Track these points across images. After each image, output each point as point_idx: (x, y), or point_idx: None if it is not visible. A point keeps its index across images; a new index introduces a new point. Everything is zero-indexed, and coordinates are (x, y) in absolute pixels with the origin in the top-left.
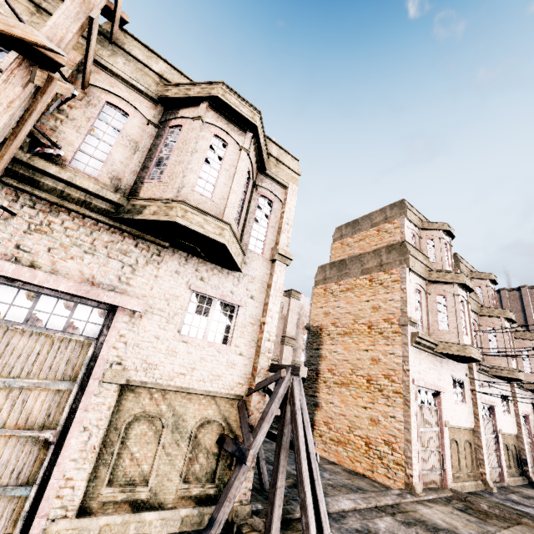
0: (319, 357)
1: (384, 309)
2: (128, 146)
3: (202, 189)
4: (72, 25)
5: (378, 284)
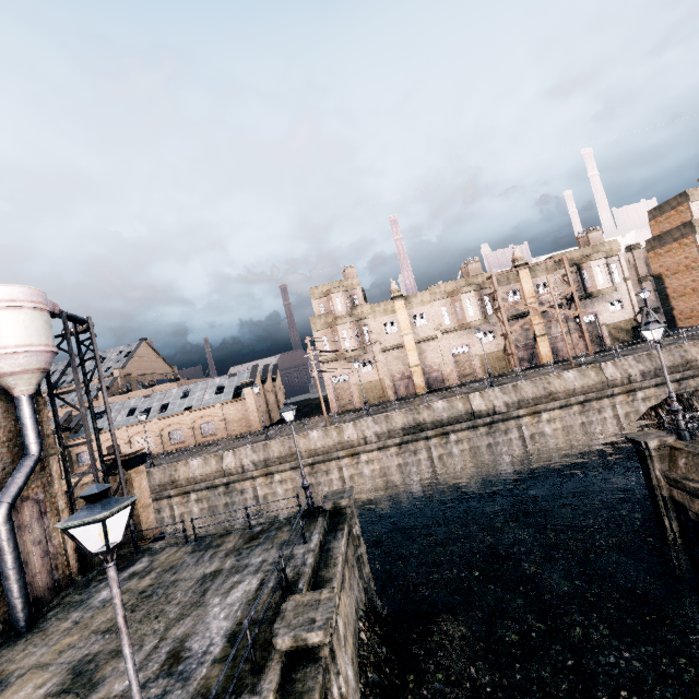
0: (665, 288)
1: (690, 258)
2: (576, 281)
3: (601, 282)
4: (571, 277)
5: (683, 245)
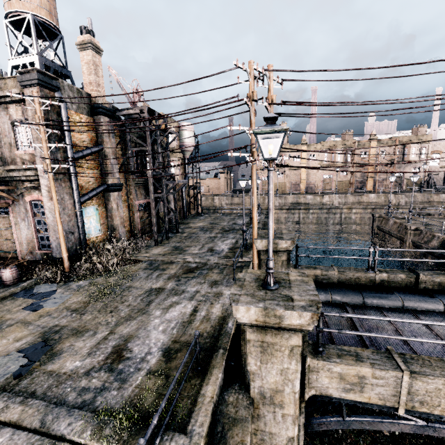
0: None
1: None
2: (400, 153)
3: (412, 156)
4: (397, 150)
5: None
